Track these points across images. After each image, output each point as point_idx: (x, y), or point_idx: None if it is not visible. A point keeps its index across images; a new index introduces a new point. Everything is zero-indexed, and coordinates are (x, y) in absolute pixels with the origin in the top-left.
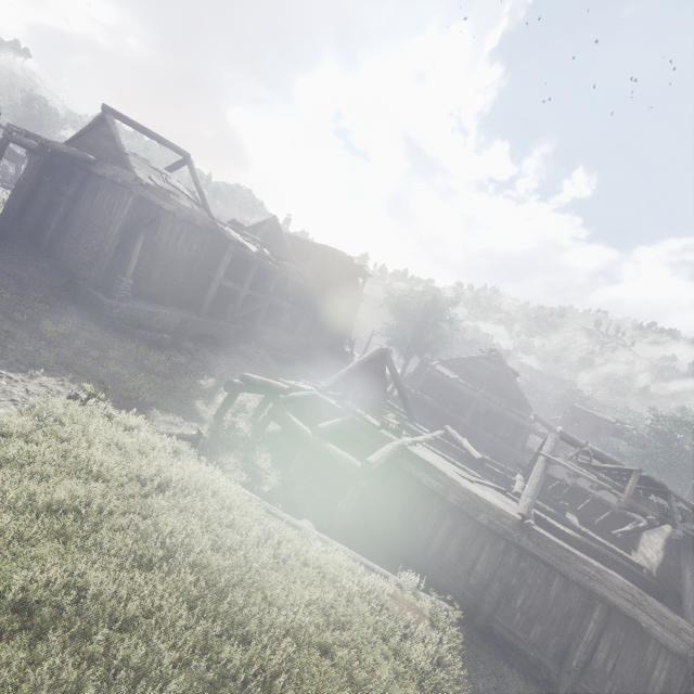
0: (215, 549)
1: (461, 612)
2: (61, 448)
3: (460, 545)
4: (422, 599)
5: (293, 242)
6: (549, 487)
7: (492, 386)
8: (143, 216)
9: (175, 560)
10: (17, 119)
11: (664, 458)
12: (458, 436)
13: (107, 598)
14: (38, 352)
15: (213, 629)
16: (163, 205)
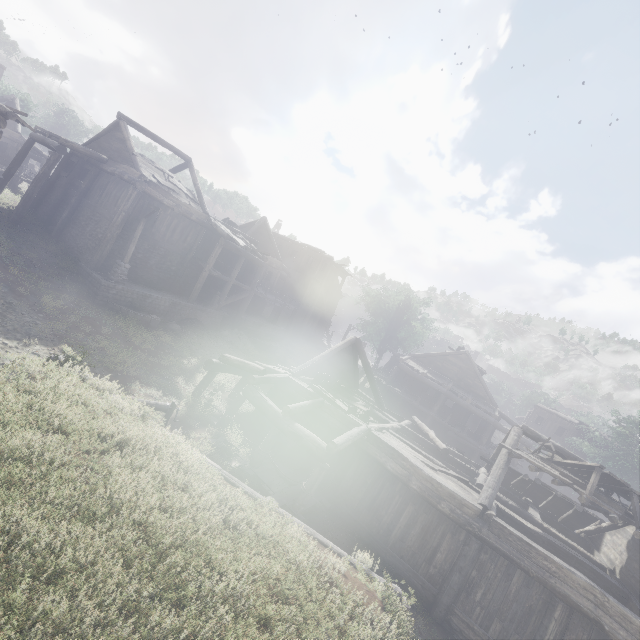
0: (164, 509)
1: (415, 597)
2: (27, 400)
3: (421, 533)
4: (375, 580)
5: (280, 241)
6: (512, 482)
7: (460, 382)
8: (144, 208)
9: (119, 515)
10: (48, 128)
11: (627, 461)
12: (424, 427)
13: (41, 546)
14: (35, 324)
15: (147, 589)
16: (163, 200)
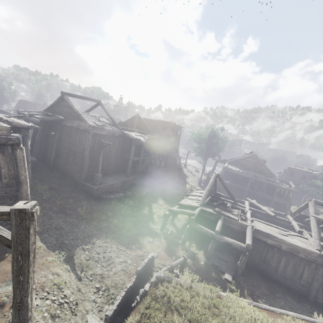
0: None
1: None
2: None
3: (293, 268)
4: None
5: (145, 121)
6: (305, 219)
7: (255, 169)
8: (100, 144)
9: None
10: None
11: None
12: (256, 204)
13: None
14: (86, 228)
15: None
16: (102, 133)
